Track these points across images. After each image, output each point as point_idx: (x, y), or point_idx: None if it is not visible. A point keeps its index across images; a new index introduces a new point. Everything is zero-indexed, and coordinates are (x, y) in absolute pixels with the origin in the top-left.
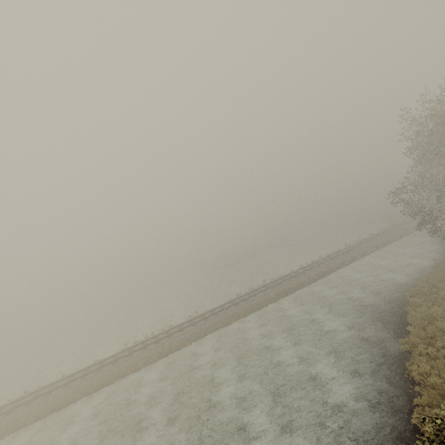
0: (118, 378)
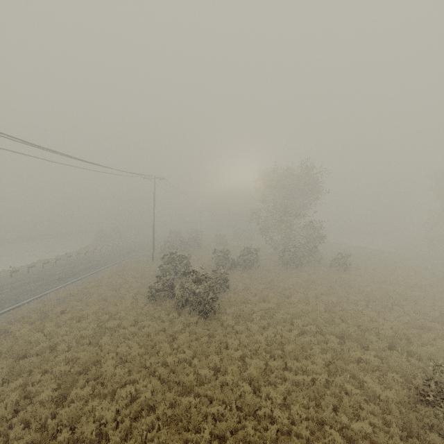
0: None
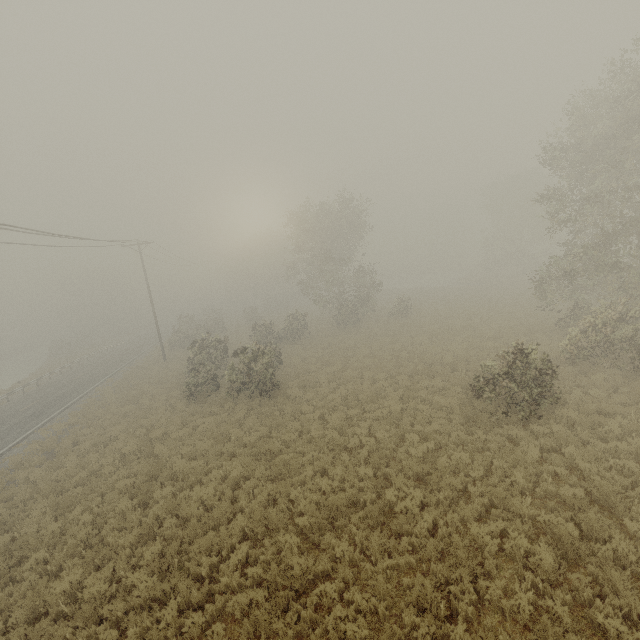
0: None
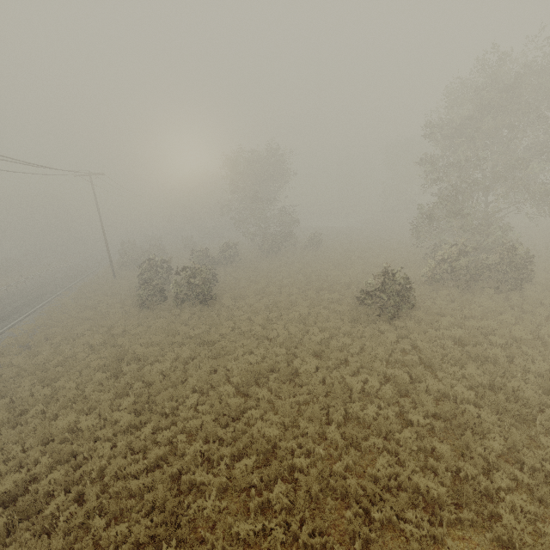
0: None
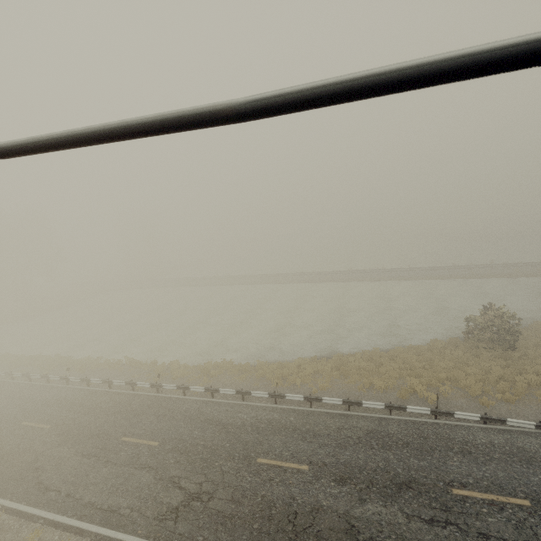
0: (345, 281)
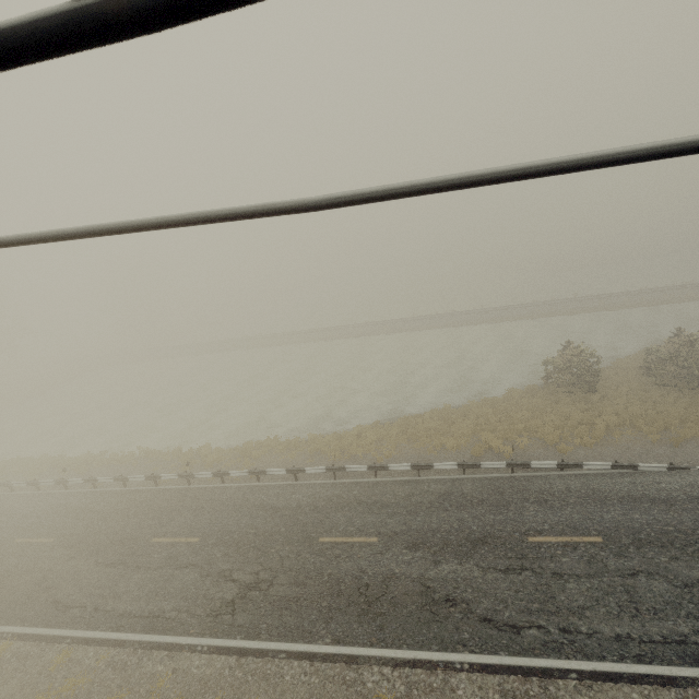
0: (408, 330)
